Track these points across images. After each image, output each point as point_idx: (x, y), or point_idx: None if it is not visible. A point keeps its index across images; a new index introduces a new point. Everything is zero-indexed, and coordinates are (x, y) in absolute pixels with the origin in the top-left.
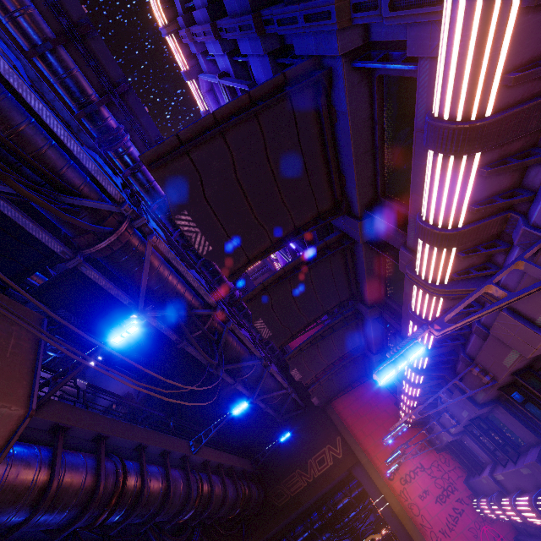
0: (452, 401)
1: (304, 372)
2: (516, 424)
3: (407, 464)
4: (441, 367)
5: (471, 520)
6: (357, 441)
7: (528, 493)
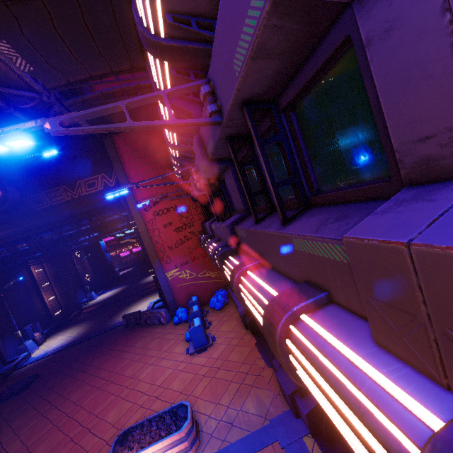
0: (134, 124)
1: (38, 63)
2: (235, 191)
3: (164, 203)
4: (191, 99)
5: (193, 244)
6: (128, 177)
7: (222, 242)
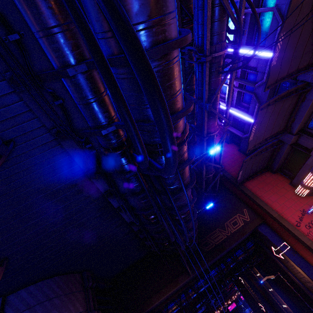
0: None
1: (255, 135)
2: None
3: (307, 217)
4: None
5: None
6: (267, 205)
7: None
